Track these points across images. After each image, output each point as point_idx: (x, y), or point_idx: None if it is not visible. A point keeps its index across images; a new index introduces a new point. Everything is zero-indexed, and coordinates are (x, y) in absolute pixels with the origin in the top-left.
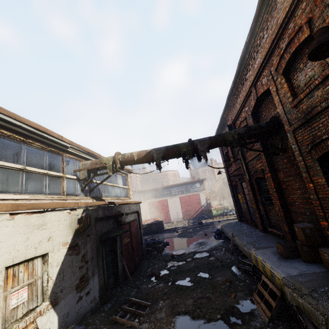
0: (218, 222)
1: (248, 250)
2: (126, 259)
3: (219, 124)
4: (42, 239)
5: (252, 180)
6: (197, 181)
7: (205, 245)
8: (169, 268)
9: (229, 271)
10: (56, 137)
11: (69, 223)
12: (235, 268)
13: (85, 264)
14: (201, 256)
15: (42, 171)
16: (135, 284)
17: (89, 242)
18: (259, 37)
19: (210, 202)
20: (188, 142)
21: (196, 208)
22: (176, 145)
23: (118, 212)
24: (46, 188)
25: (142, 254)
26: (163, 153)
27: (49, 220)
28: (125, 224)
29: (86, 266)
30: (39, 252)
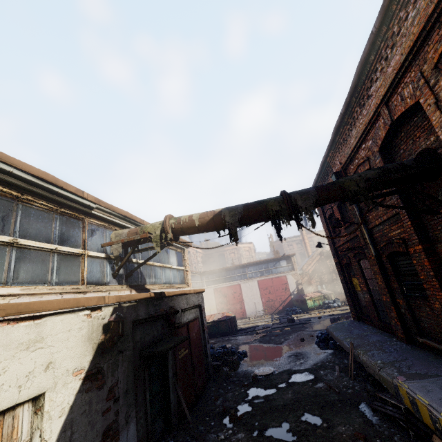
0: (317, 319)
1: (389, 377)
2: (183, 385)
3: (319, 173)
4: (35, 367)
5: (380, 257)
6: (283, 257)
7: (305, 359)
8: (251, 400)
9: (357, 414)
10: (73, 192)
11: (88, 333)
12: (365, 408)
13: (113, 405)
14: (301, 380)
15: (48, 246)
16: (198, 430)
17: (122, 364)
18: (398, 19)
19: (303, 288)
20: (281, 196)
21: (282, 297)
22: (261, 202)
23: (170, 308)
24: (53, 274)
25: (207, 372)
26: (241, 214)
27: (50, 332)
28: (181, 326)
29: (114, 408)
30: (27, 394)
